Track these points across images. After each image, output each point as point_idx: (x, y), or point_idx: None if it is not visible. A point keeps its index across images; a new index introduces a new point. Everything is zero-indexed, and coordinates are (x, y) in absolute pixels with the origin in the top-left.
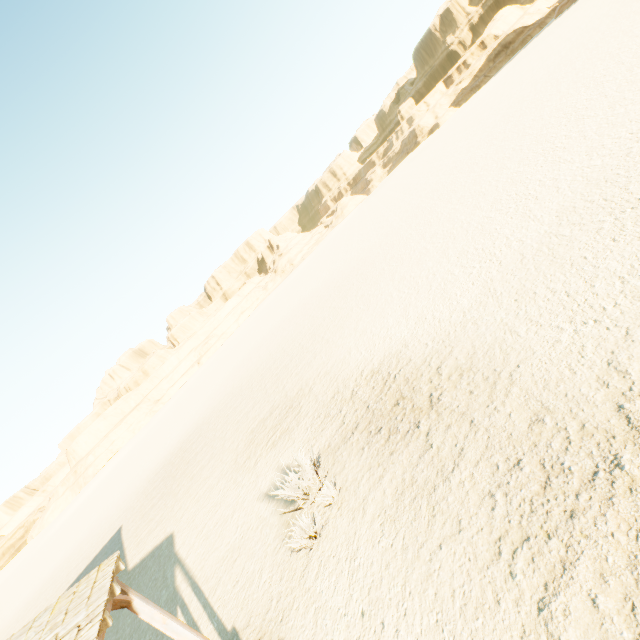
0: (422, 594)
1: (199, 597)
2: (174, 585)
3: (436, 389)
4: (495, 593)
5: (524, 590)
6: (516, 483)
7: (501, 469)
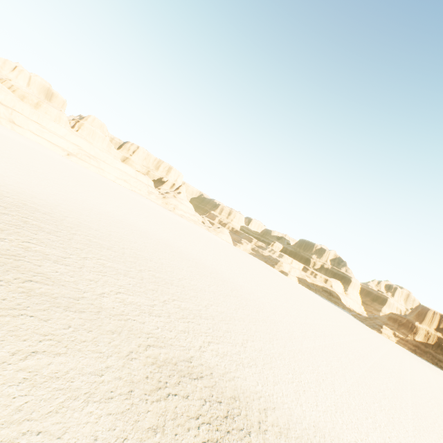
0: None
1: None
2: None
3: None
4: None
5: None
6: None
7: None
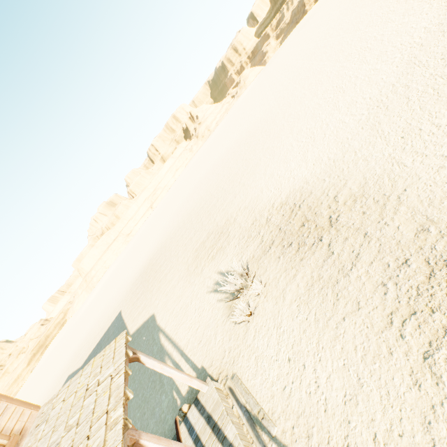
0: (332, 348)
1: (177, 350)
2: (160, 343)
3: (334, 213)
4: (388, 348)
5: (412, 346)
6: (404, 276)
7: (391, 266)
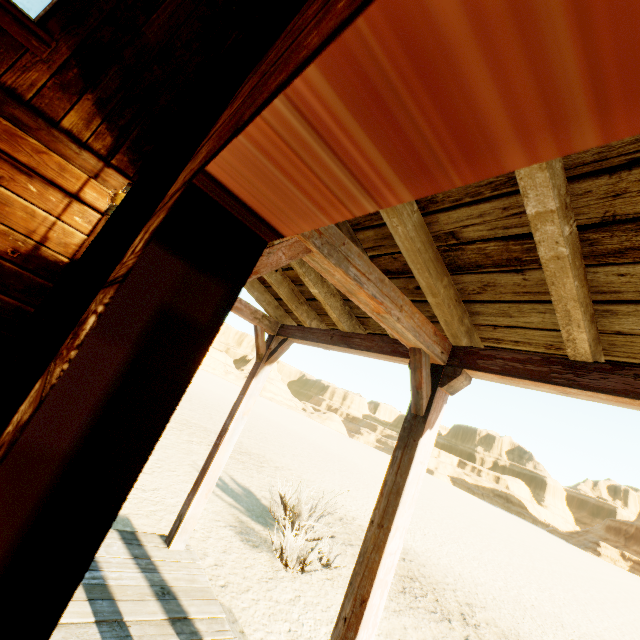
0: None
1: None
2: None
3: (470, 616)
4: None
5: None
6: None
7: None
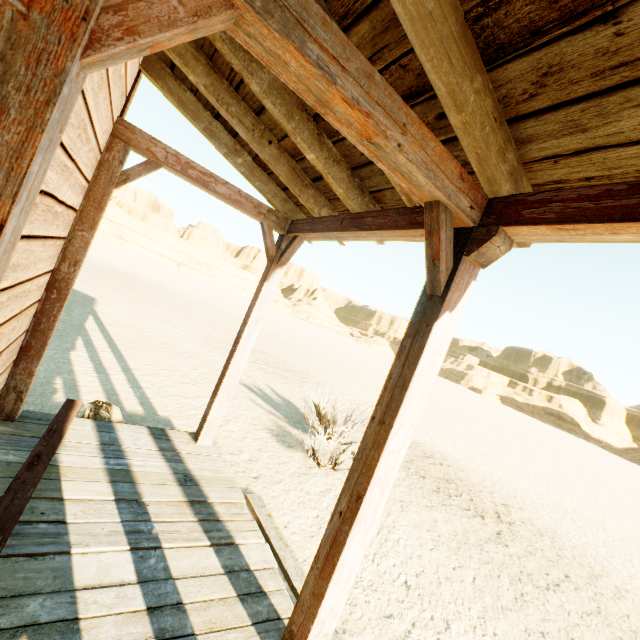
0: None
1: (119, 358)
2: (82, 322)
3: (505, 515)
4: None
5: None
6: None
7: None
